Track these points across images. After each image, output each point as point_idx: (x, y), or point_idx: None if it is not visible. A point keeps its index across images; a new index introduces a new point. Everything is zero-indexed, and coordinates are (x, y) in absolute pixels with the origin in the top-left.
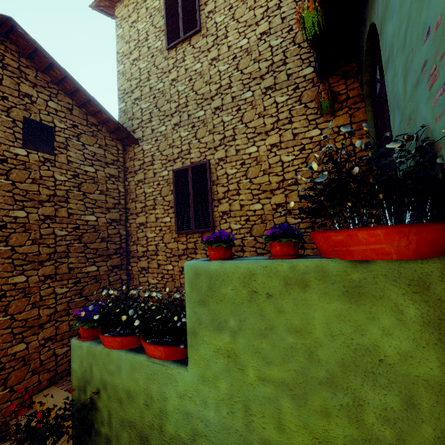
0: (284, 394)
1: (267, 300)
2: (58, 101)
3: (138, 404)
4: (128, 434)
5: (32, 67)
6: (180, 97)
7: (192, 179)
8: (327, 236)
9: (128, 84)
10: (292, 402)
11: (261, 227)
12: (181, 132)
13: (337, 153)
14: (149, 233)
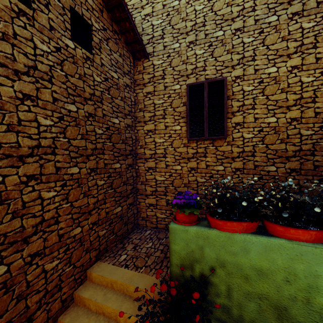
0: None
1: None
2: None
3: (273, 280)
4: (257, 304)
5: None
6: (197, 16)
7: (208, 93)
8: None
9: None
10: None
11: (274, 137)
12: (196, 50)
13: None
14: (157, 139)
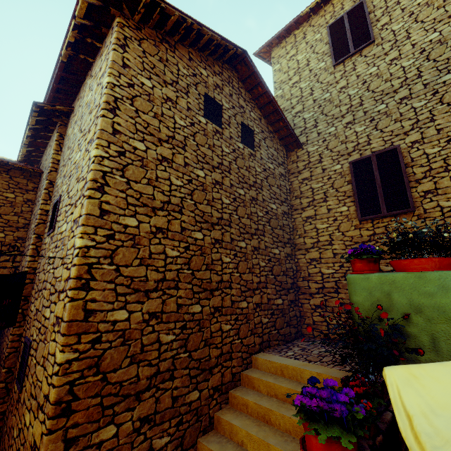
0: None
1: None
2: (254, 112)
3: None
4: None
5: (243, 88)
6: (352, 100)
7: (378, 166)
8: None
9: (288, 103)
10: None
11: None
12: (355, 128)
13: None
14: (319, 225)
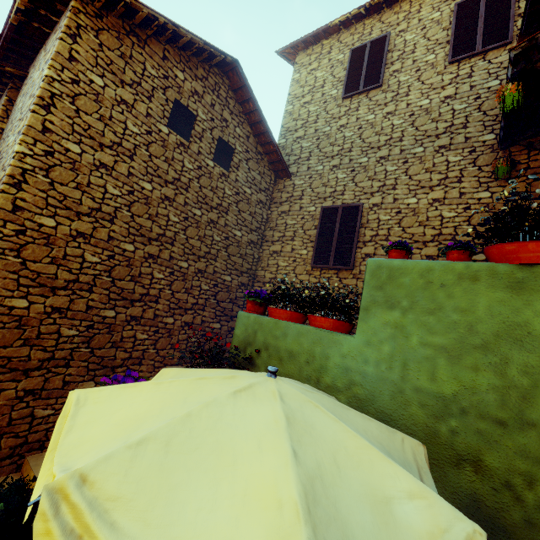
0: (441, 355)
1: (440, 288)
2: (242, 128)
3: (298, 361)
4: None
5: (234, 98)
6: (345, 142)
7: (341, 218)
8: (502, 247)
9: (294, 123)
10: (447, 360)
11: None
12: (338, 174)
13: None
14: (281, 262)
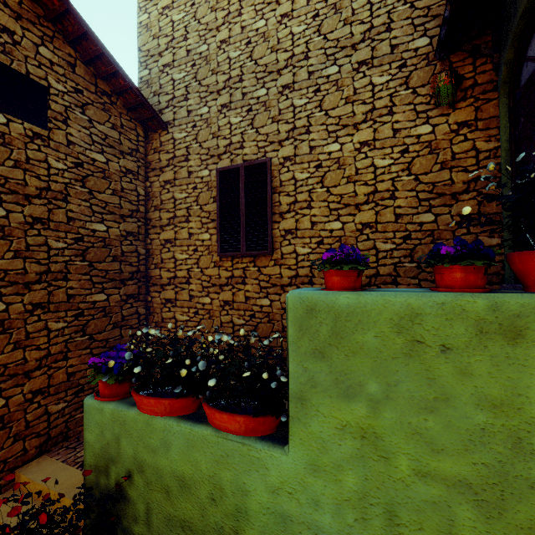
0: (463, 499)
1: (441, 355)
2: (53, 48)
3: (197, 497)
4: None
5: None
6: (232, 67)
7: (245, 183)
8: None
9: (155, 43)
10: (476, 511)
11: None
12: (231, 117)
13: (453, 159)
14: (178, 254)
